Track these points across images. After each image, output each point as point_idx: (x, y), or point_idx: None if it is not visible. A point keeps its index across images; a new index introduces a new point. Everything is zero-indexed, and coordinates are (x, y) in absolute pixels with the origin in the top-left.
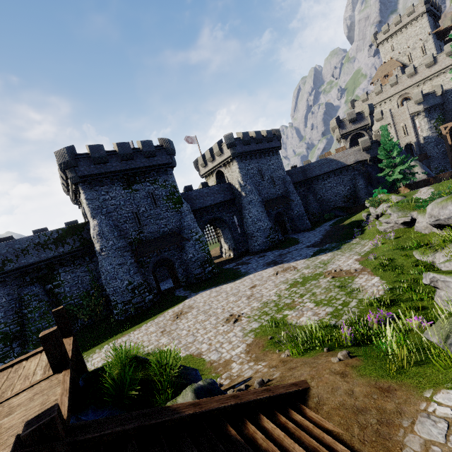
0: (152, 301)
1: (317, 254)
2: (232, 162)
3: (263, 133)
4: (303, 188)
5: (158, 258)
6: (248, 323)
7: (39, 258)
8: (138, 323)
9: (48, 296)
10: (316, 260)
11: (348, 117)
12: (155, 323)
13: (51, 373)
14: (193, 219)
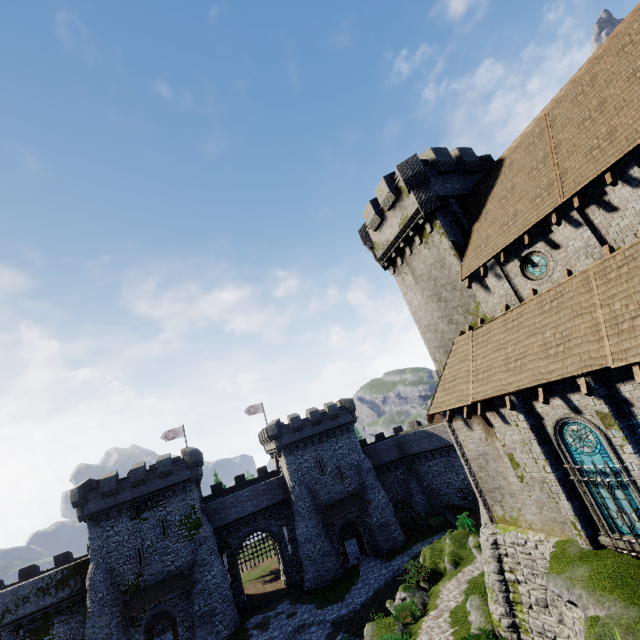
0: None
1: None
2: (280, 453)
3: (325, 408)
4: (401, 470)
5: (155, 612)
6: None
7: (37, 606)
8: None
9: None
10: None
11: None
12: None
13: None
14: (211, 548)
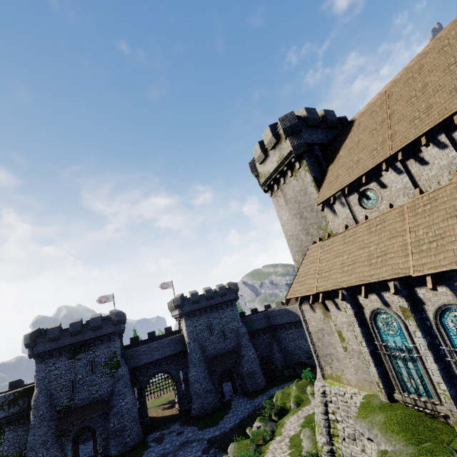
0: None
1: None
2: (182, 318)
3: (217, 288)
4: (267, 335)
5: (81, 426)
6: None
7: None
8: None
9: None
10: None
11: None
12: None
13: None
14: (126, 383)
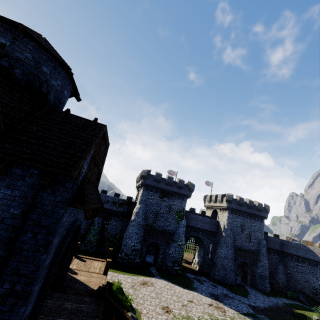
0: (137, 263)
1: (247, 315)
2: (225, 210)
3: (255, 203)
4: (276, 256)
5: (154, 241)
6: (172, 319)
7: (110, 207)
8: (125, 271)
9: (101, 226)
10: (242, 319)
11: None
12: (132, 278)
13: (102, 273)
14: (184, 231)
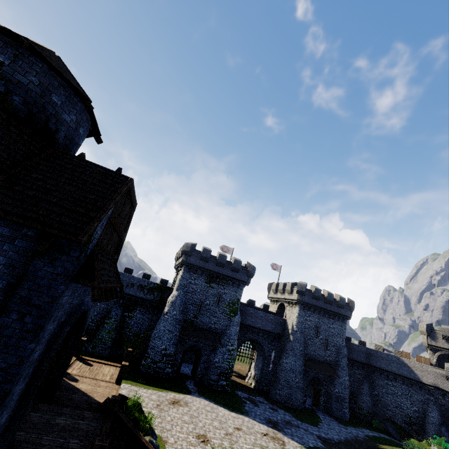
0: (168, 374)
1: None
2: (295, 304)
3: (336, 296)
4: (360, 371)
5: (194, 344)
6: None
7: (135, 293)
8: (150, 384)
9: (121, 320)
10: None
11: (442, 332)
12: (159, 394)
13: (114, 382)
14: (237, 331)
